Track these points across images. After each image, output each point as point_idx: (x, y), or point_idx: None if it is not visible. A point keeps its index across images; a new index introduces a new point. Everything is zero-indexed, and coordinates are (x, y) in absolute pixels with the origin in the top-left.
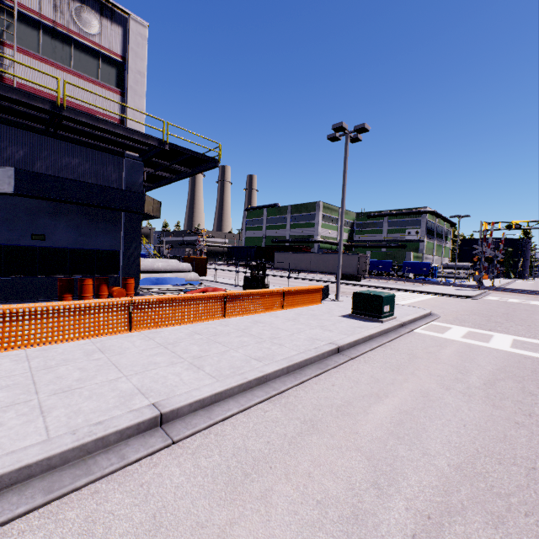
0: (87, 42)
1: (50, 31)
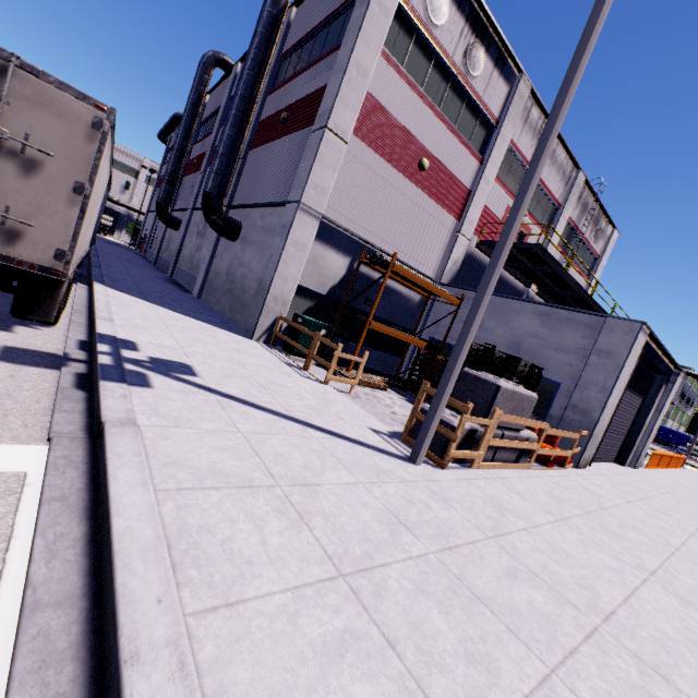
0: (591, 249)
1: (581, 245)
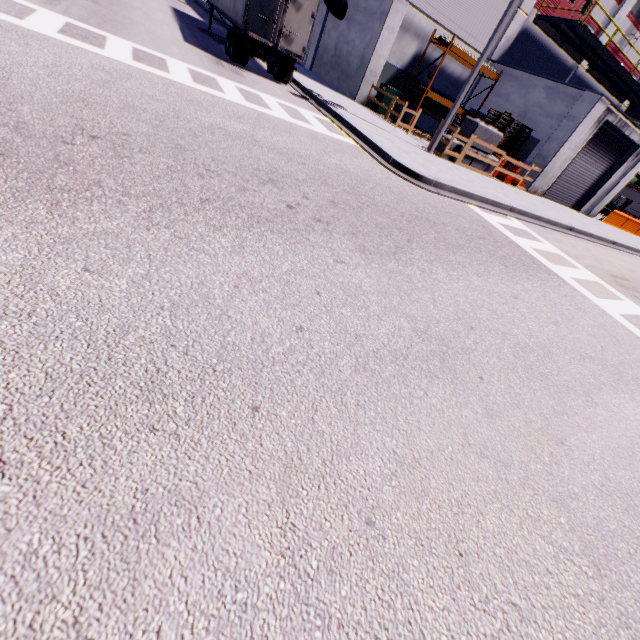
0: None
1: None
